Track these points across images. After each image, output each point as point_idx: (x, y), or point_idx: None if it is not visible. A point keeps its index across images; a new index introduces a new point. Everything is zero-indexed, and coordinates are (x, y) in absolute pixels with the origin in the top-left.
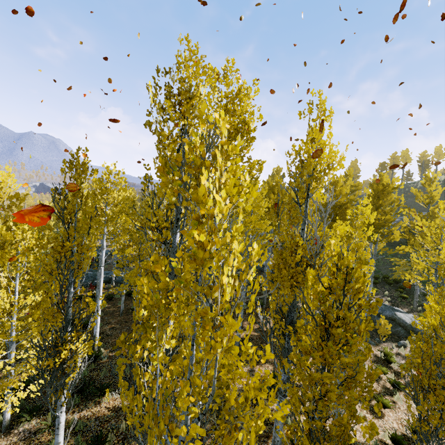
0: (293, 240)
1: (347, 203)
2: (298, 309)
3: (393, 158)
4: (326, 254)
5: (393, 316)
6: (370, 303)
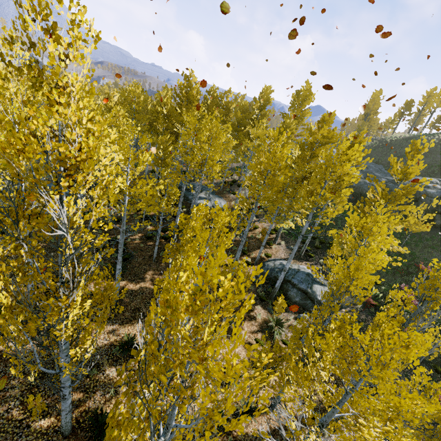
0: (3, 275)
1: (283, 167)
2: (21, 355)
3: (428, 96)
4: (51, 303)
5: (306, 290)
6: (296, 270)
